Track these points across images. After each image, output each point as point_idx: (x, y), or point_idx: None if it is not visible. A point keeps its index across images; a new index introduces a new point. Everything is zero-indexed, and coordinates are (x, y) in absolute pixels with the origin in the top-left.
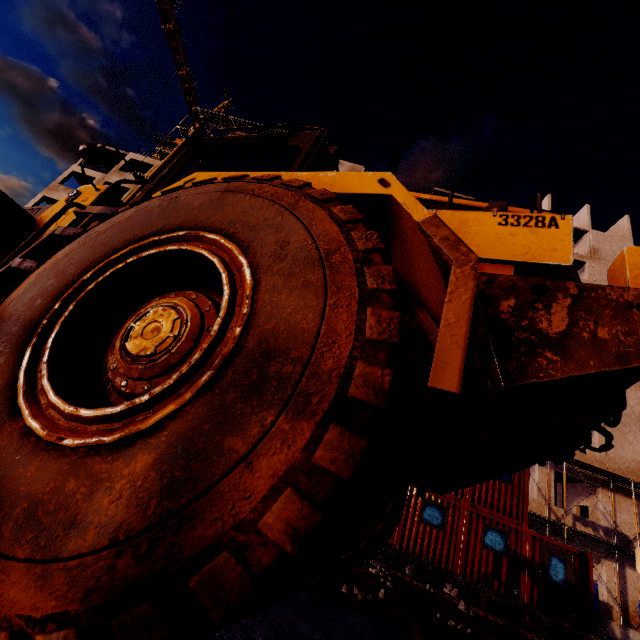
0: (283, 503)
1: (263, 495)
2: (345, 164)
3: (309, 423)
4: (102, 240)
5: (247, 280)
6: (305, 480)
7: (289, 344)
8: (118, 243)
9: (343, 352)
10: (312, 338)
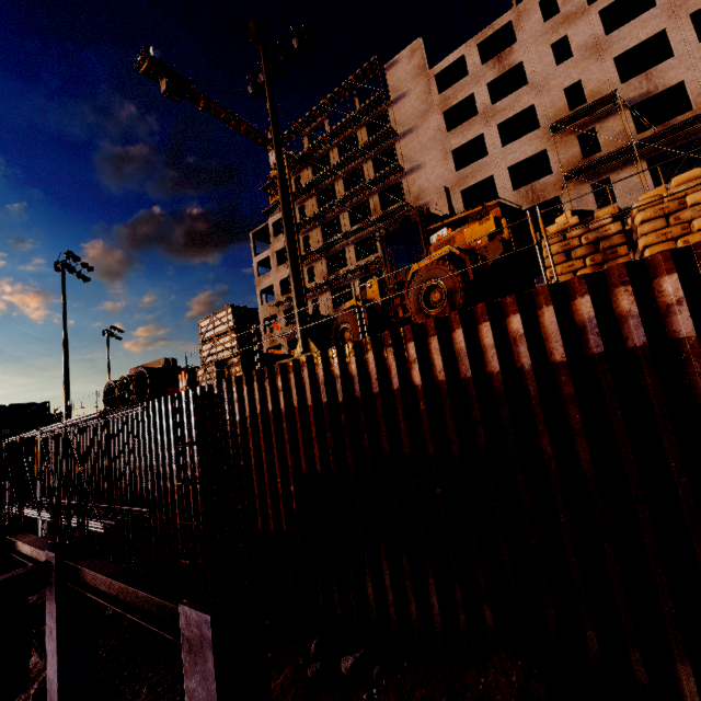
0: (461, 300)
1: (459, 301)
2: (402, 56)
3: (459, 293)
4: (416, 292)
5: (442, 283)
6: (462, 298)
7: (452, 288)
8: (419, 291)
9: (458, 284)
10: (454, 285)
